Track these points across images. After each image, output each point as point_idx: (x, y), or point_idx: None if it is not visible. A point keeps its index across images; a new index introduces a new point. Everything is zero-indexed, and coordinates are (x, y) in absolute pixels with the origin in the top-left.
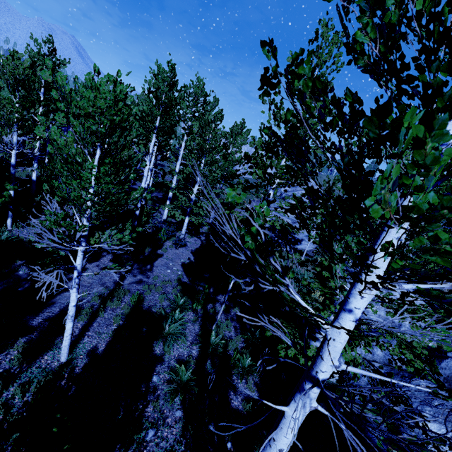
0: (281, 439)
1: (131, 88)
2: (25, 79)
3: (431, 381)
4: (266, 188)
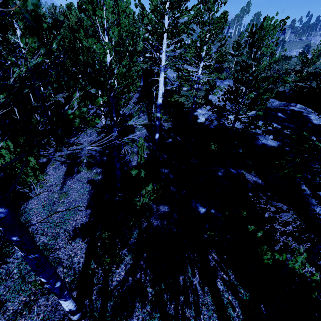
0: (160, 87)
1: None
2: None
3: None
4: (176, 59)
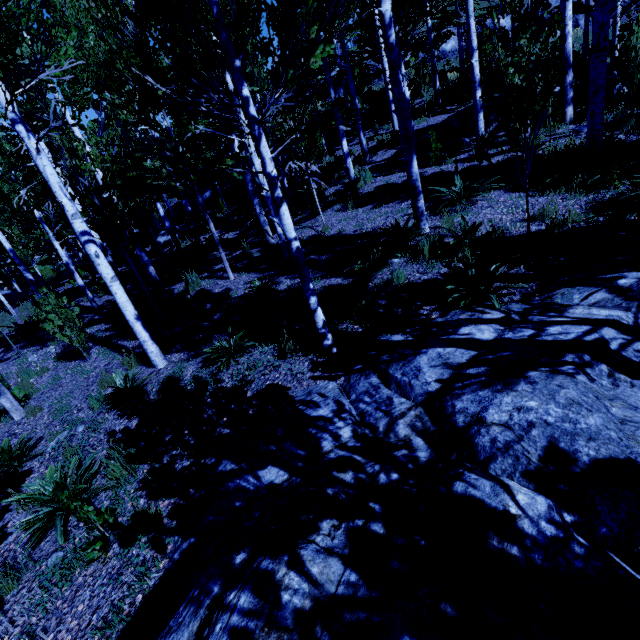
0: None
1: None
2: None
3: None
4: None
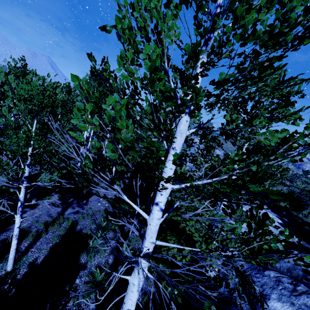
0: (128, 301)
1: (59, 84)
2: (2, 81)
3: (278, 272)
4: None
